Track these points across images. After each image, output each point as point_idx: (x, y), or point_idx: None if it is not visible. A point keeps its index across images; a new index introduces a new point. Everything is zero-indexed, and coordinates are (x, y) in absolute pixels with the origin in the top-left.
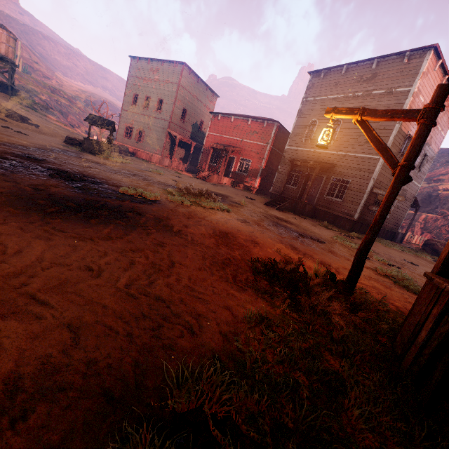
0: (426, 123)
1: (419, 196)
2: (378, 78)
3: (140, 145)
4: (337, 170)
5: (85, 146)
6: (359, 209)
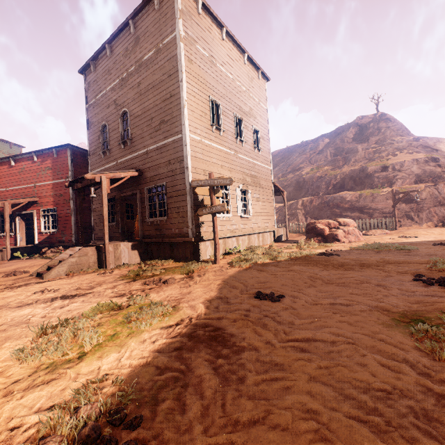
0: None
1: (291, 186)
2: (141, 40)
3: None
4: (147, 176)
5: None
6: (190, 220)
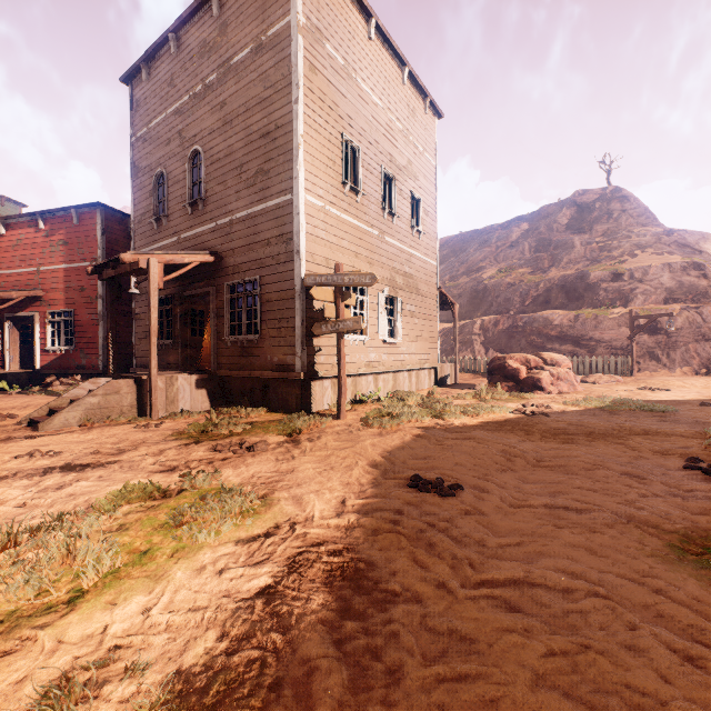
0: None
1: (463, 296)
2: (231, 29)
3: None
4: (229, 263)
5: None
6: (298, 343)
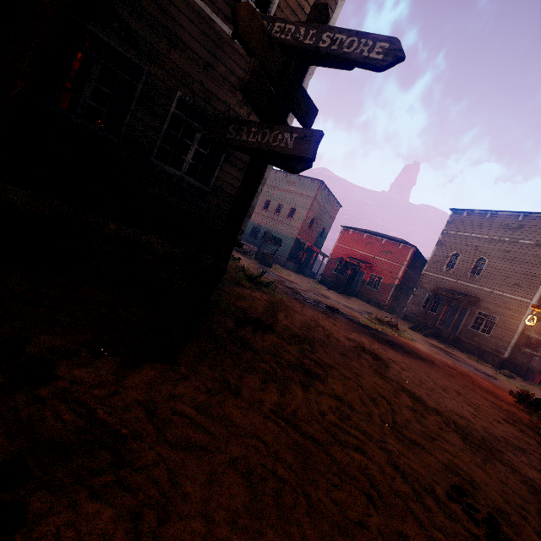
0: None
1: None
2: (525, 229)
3: (265, 246)
4: (483, 305)
5: (257, 258)
6: (509, 348)
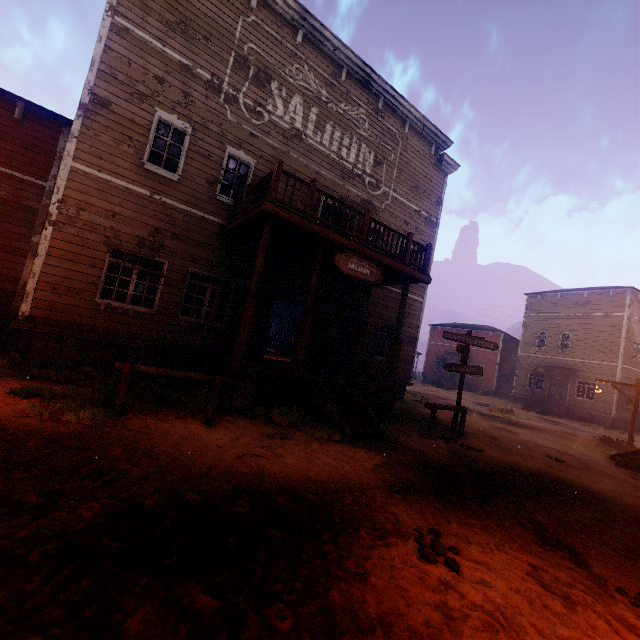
0: (637, 389)
1: None
2: (592, 304)
3: None
4: (580, 374)
5: None
6: (613, 408)
